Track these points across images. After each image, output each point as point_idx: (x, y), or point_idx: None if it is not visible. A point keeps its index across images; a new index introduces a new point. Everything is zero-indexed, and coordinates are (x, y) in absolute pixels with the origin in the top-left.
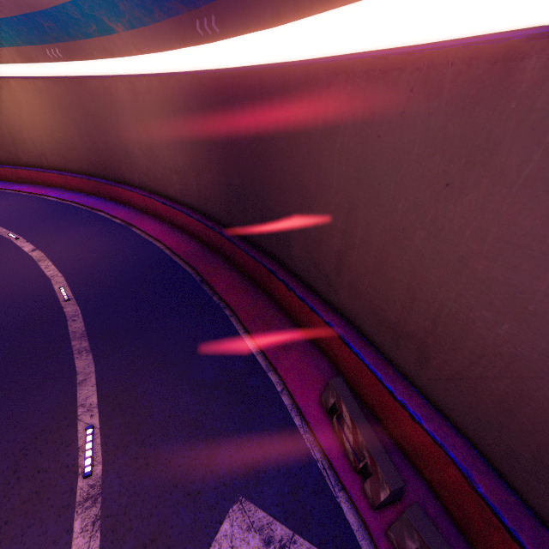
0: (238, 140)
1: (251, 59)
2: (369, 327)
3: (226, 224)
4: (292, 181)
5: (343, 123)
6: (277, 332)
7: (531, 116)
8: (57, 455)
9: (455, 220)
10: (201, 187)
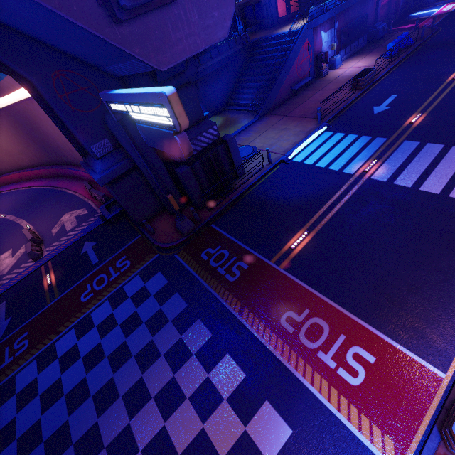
0: (28, 129)
1: (10, 102)
2: None
3: (53, 163)
4: (48, 135)
5: (38, 115)
6: (78, 185)
7: None
8: (21, 232)
9: None
10: (34, 154)
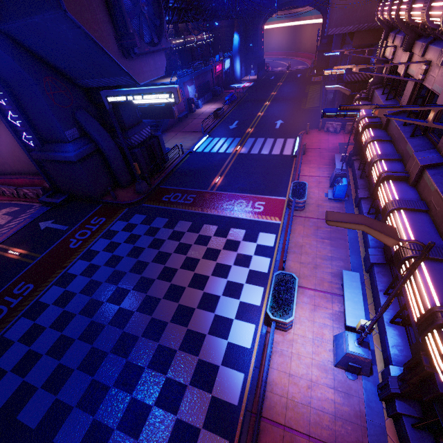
0: None
1: None
2: (0, 170)
3: None
4: None
5: None
6: None
7: None
8: None
9: None
10: None
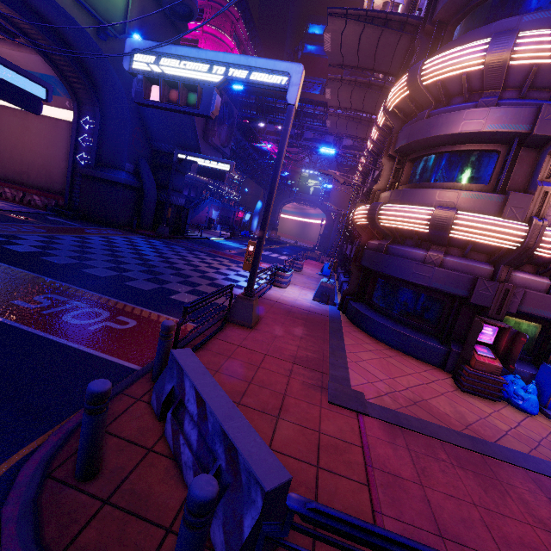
0: None
1: None
2: (12, 178)
3: None
4: None
5: None
6: None
7: (33, 123)
8: None
9: (27, 141)
10: None
